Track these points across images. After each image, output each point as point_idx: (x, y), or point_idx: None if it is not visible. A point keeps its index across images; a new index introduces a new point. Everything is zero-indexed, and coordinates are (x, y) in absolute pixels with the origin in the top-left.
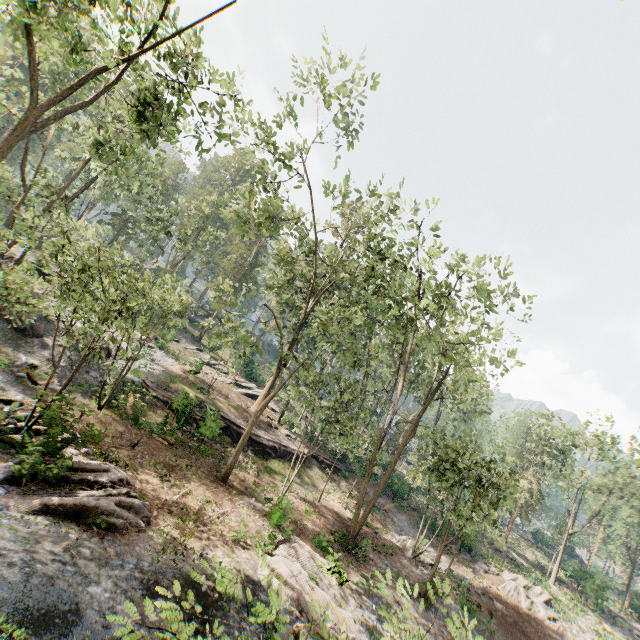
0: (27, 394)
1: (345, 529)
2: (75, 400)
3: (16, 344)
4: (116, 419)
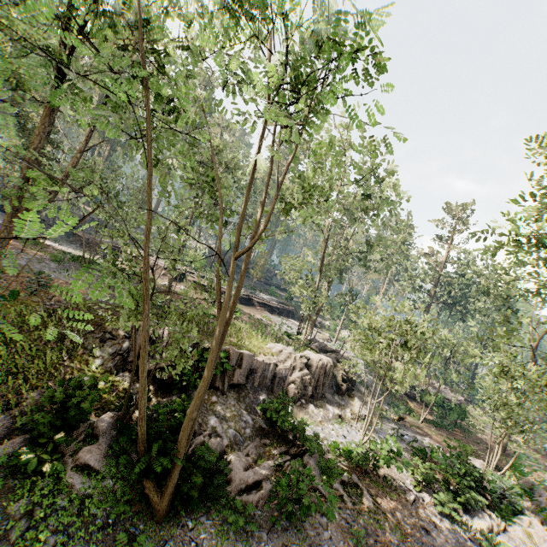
0: (415, 433)
1: (544, 456)
2: (410, 422)
3: (360, 392)
4: (429, 426)
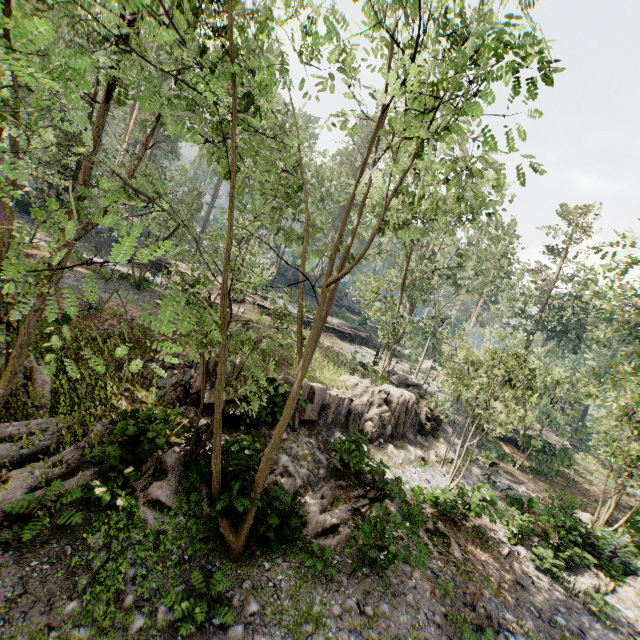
0: (509, 480)
1: None
2: (503, 467)
3: (446, 432)
4: (527, 473)
